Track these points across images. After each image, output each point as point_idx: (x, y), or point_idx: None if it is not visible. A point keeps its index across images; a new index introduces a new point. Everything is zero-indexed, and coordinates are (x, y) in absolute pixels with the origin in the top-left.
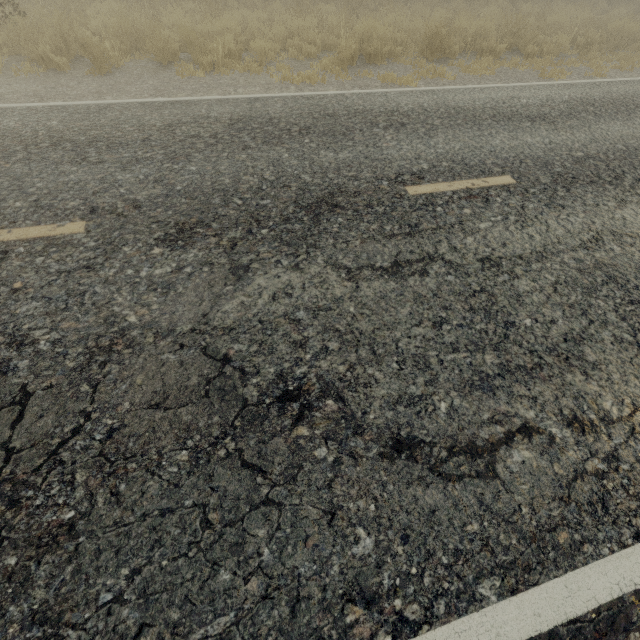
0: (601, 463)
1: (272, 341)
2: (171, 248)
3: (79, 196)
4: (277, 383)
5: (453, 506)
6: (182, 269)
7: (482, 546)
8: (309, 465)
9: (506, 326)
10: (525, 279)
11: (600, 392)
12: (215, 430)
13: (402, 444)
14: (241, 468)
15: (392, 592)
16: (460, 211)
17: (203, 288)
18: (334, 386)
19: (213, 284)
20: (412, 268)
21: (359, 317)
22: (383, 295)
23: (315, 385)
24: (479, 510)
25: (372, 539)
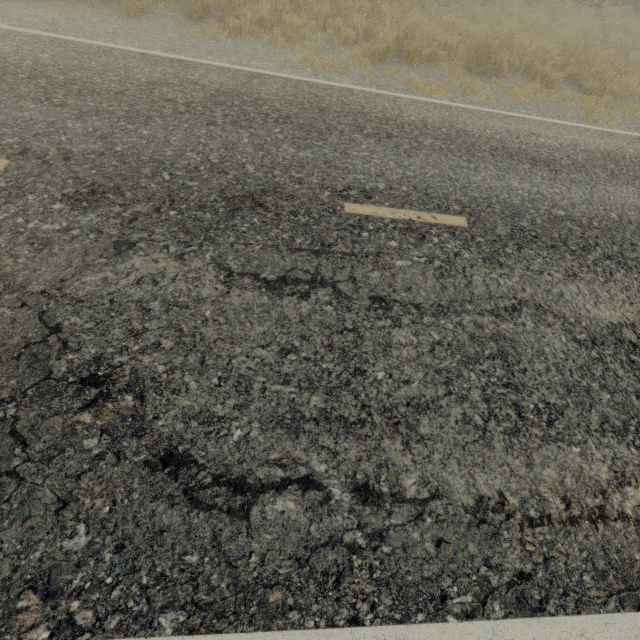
0: (363, 538)
1: (111, 323)
2: (72, 207)
3: (20, 134)
4: (90, 365)
5: (185, 532)
6: (70, 230)
7: (189, 579)
8: (72, 451)
9: (355, 373)
10: (407, 330)
11: (409, 467)
12: (6, 392)
13: (173, 458)
14: (8, 435)
15: (76, 593)
16: (386, 242)
17: (78, 254)
18: (143, 383)
19: (90, 252)
20: (296, 288)
21: (210, 323)
22: (248, 307)
23: (125, 377)
24: (208, 544)
25: (88, 538)
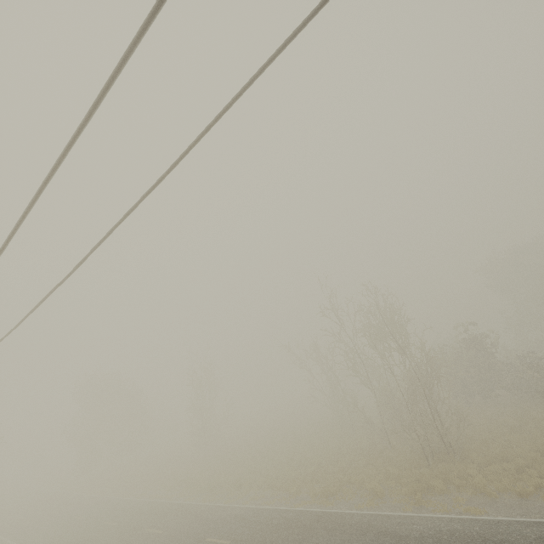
0: None
1: None
2: None
3: None
4: None
5: None
6: None
7: None
8: None
9: None
10: None
11: None
12: None
13: None
14: None
15: None
16: None
17: None
18: None
19: None
20: None
21: None
22: None
23: None
24: None
25: None
